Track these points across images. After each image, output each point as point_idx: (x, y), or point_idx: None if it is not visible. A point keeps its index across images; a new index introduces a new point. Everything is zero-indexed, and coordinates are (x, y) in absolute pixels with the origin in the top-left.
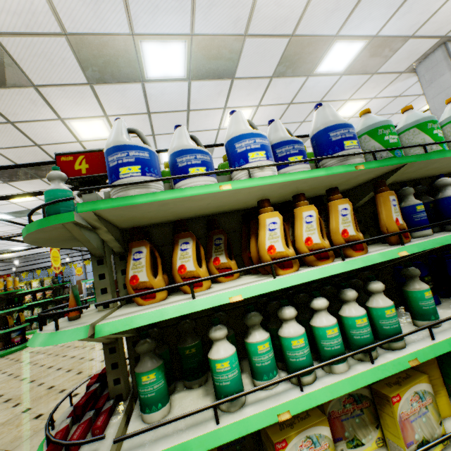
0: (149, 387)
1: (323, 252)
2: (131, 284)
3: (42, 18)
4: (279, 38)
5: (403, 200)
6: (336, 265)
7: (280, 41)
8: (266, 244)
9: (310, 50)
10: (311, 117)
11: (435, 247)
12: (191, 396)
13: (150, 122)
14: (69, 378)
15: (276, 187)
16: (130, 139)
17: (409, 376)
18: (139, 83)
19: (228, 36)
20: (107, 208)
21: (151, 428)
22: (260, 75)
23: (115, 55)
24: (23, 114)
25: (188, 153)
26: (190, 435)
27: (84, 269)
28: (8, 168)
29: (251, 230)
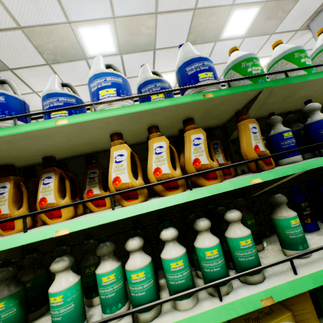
0: None
1: (168, 182)
2: None
3: (1, 17)
4: (184, 12)
5: (272, 129)
6: (179, 195)
7: (185, 14)
8: (111, 176)
9: (213, 19)
10: None
11: (298, 173)
12: (50, 322)
13: None
14: None
15: (126, 121)
16: (1, 88)
17: (272, 312)
18: (83, 60)
19: (143, 15)
20: None
21: None
22: (175, 44)
23: (60, 40)
24: None
25: (51, 96)
26: None
27: None
28: None
29: None
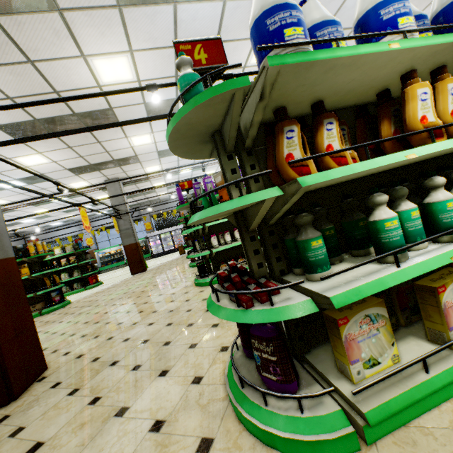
0: (319, 250)
1: None
2: (287, 162)
3: None
4: None
5: None
6: None
7: None
8: (418, 114)
9: None
10: None
11: None
12: (340, 266)
13: (175, 59)
14: (134, 316)
15: (424, 57)
16: None
17: None
18: (171, 4)
19: None
20: (293, 64)
21: (349, 269)
22: None
23: None
24: (44, 50)
25: (329, 25)
26: (379, 275)
27: (95, 240)
28: (59, 101)
29: (381, 114)
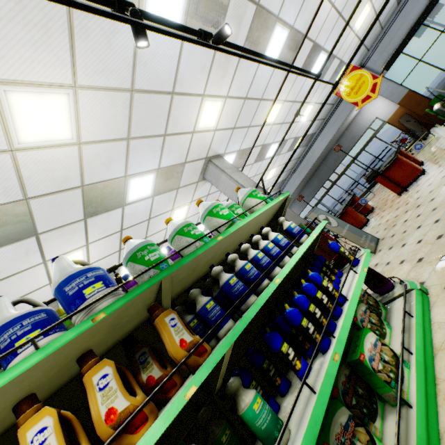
0: None
1: None
2: None
3: None
4: (70, 191)
5: (196, 303)
6: None
7: (72, 192)
8: None
9: (110, 190)
10: (151, 231)
11: (230, 349)
12: None
13: None
14: None
15: None
16: None
17: None
18: None
19: (3, 205)
20: None
21: None
22: (70, 221)
23: None
24: None
25: None
26: None
27: None
28: None
29: None
